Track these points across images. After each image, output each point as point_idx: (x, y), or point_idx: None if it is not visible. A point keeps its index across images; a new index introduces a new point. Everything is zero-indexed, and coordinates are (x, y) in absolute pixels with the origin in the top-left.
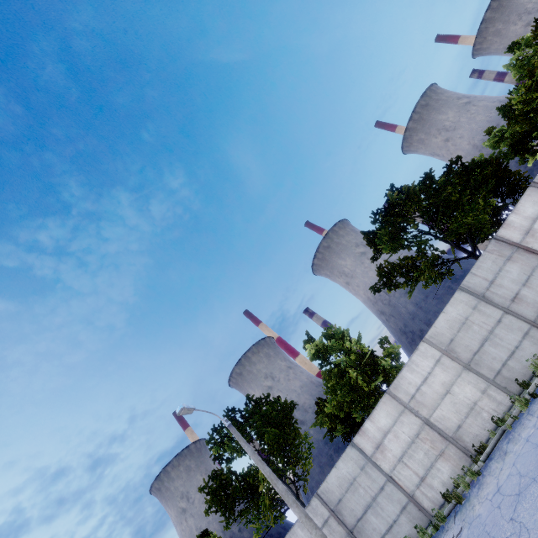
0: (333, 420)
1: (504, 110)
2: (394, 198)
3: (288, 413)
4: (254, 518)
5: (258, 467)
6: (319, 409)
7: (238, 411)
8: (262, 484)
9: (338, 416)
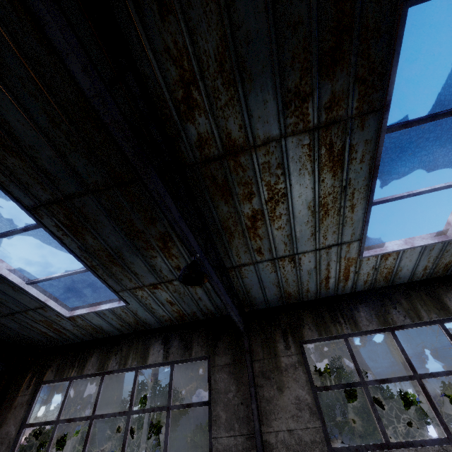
0: (194, 446)
1: (447, 387)
2: (327, 371)
3: (178, 417)
4: (119, 448)
5: (143, 422)
6: (195, 430)
7: (160, 385)
8: (137, 438)
9: (198, 448)
